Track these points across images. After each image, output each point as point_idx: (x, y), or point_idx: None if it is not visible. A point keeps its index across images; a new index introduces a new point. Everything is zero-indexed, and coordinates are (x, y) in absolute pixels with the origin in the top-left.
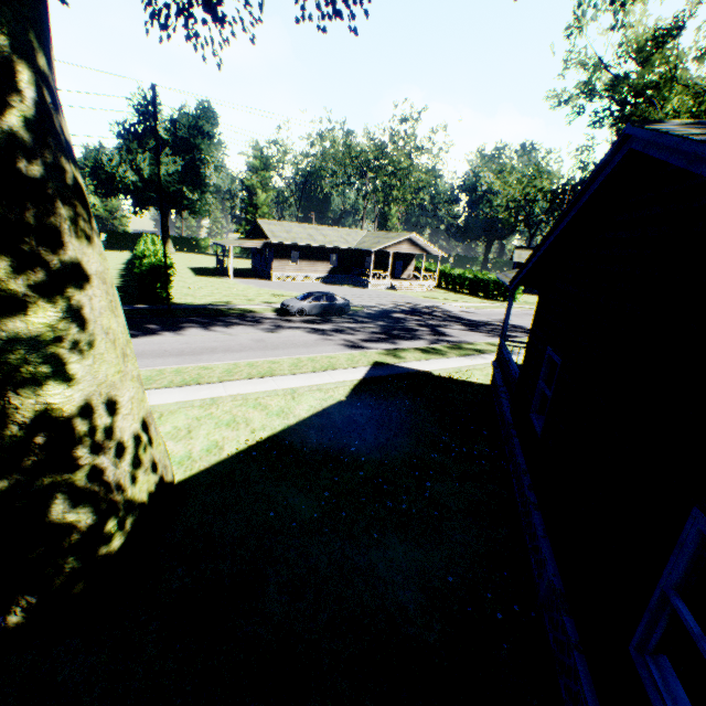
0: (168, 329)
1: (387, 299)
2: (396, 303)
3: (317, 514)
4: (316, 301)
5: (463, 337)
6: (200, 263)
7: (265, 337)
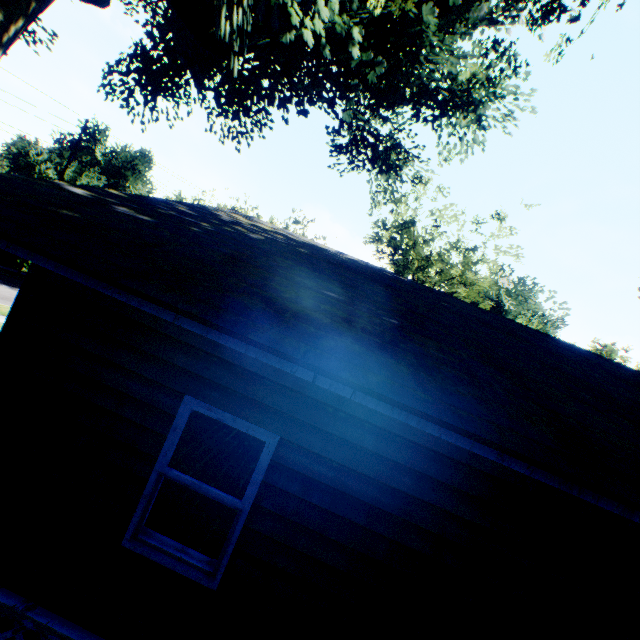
0: (7, 283)
1: None
2: None
3: None
4: None
5: None
6: None
7: None
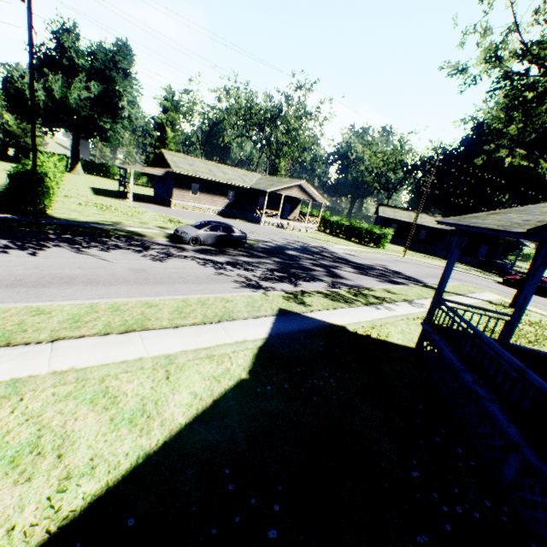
0: (21, 246)
1: (278, 236)
2: (287, 241)
3: None
4: (212, 231)
5: (358, 280)
6: (104, 185)
7: (148, 266)
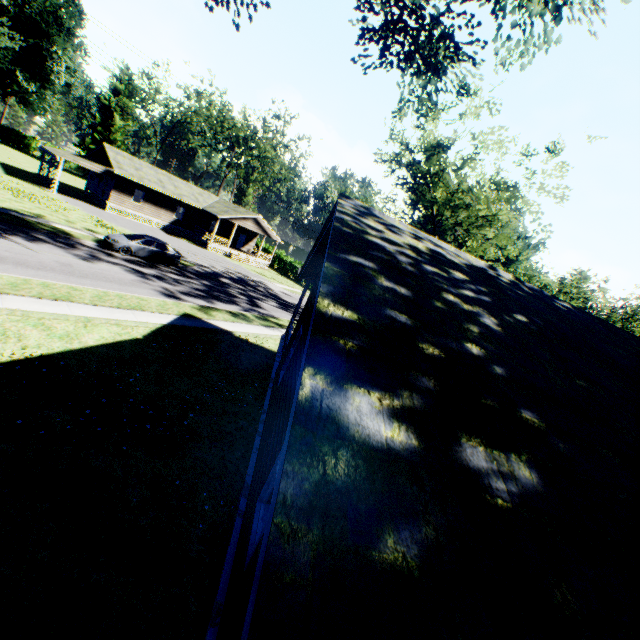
0: None
1: (222, 264)
2: (228, 270)
3: (71, 427)
4: (146, 245)
5: (274, 312)
6: (17, 161)
7: (75, 262)
